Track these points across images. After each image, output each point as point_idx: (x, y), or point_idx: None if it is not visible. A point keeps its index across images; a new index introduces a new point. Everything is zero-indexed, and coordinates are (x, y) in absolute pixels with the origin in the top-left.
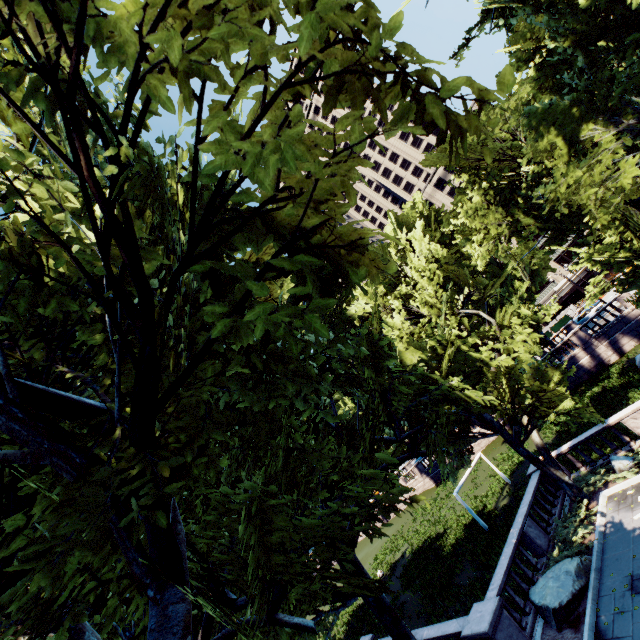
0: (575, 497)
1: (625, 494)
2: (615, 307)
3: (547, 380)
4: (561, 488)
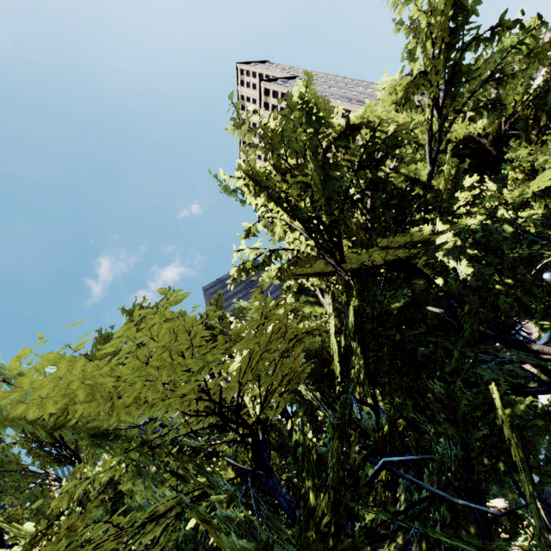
0: None
1: None
2: (524, 331)
3: None
4: None
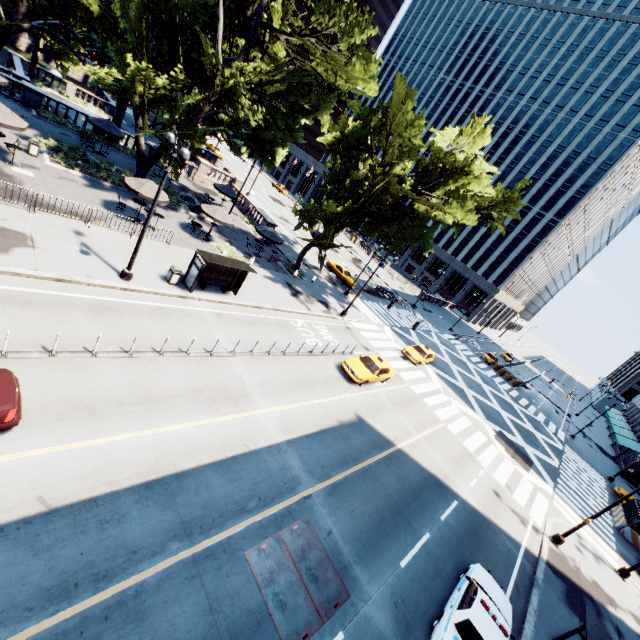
0: (33, 79)
1: (55, 95)
2: None
3: (71, 54)
4: (31, 73)
